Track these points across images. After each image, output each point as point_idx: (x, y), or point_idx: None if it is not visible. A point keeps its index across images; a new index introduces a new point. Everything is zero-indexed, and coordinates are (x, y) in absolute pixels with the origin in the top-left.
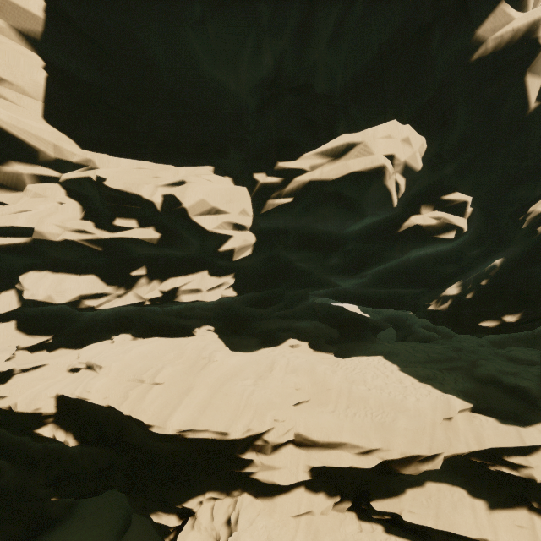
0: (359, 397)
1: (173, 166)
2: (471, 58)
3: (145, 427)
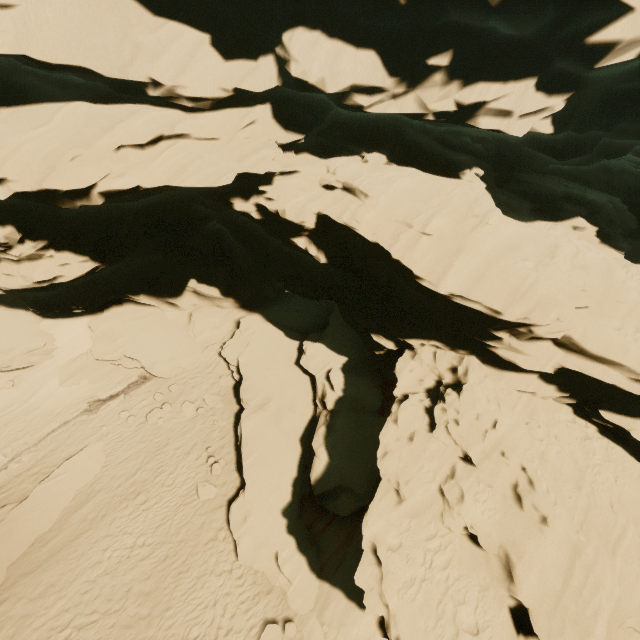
0: None
1: None
2: None
3: (411, 276)
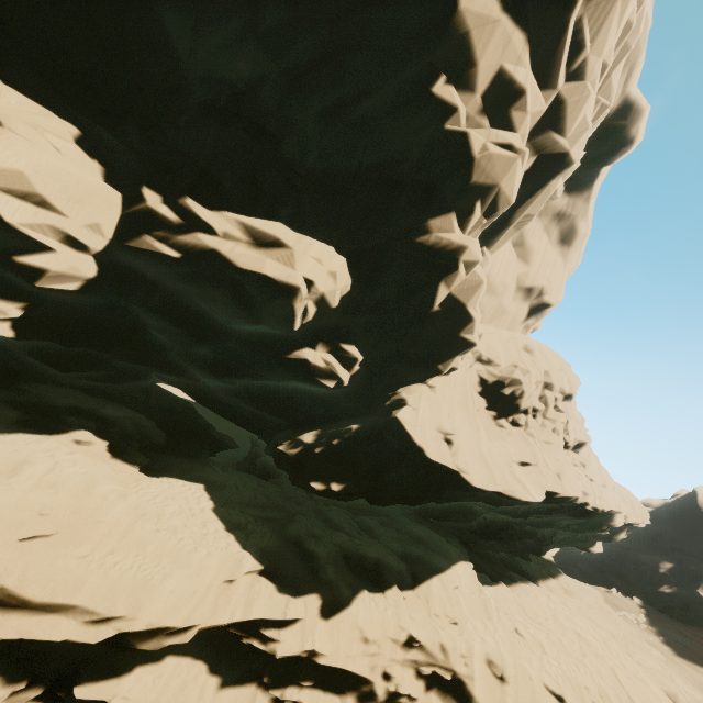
0: (137, 540)
1: None
2: (417, 238)
3: None
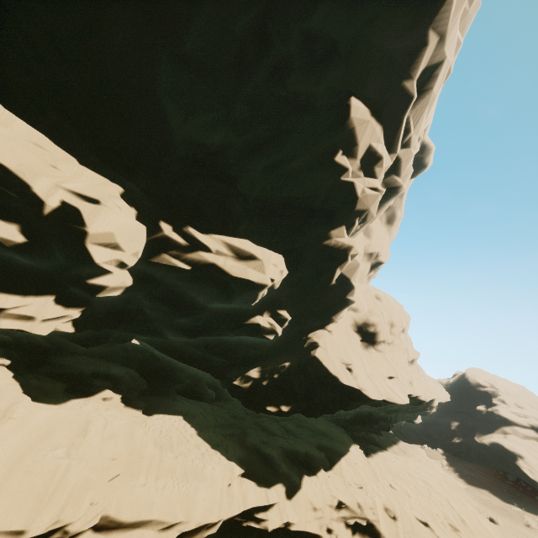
0: (168, 466)
1: (77, 161)
2: (323, 242)
3: None
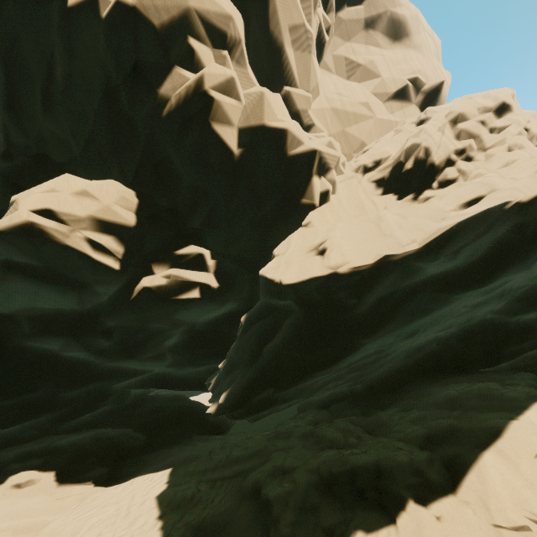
0: None
1: None
2: (162, 114)
3: None
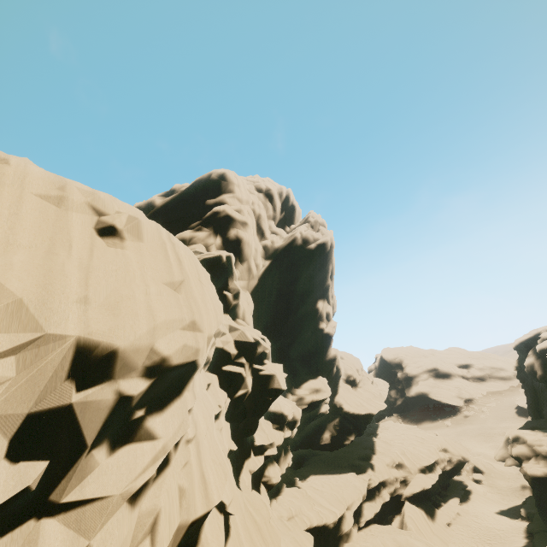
0: (339, 485)
1: None
2: (327, 358)
3: (330, 522)
